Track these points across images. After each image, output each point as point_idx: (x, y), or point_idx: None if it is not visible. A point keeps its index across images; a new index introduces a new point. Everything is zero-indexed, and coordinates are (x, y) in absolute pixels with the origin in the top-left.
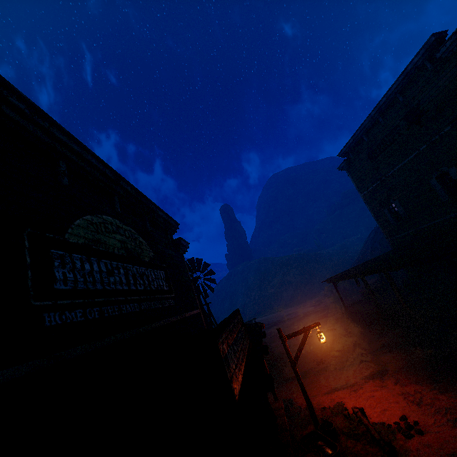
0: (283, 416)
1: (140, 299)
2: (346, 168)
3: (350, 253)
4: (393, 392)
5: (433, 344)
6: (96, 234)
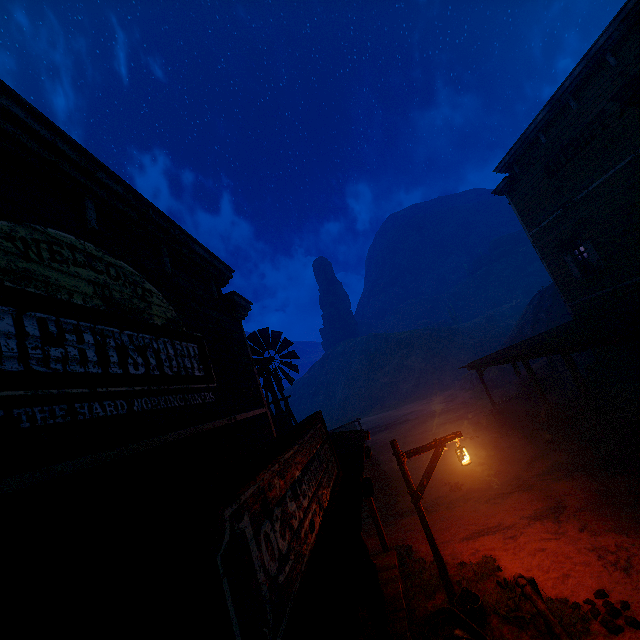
0: (397, 582)
1: (132, 392)
2: (507, 192)
3: (499, 329)
4: (577, 545)
5: (639, 467)
6: (22, 261)
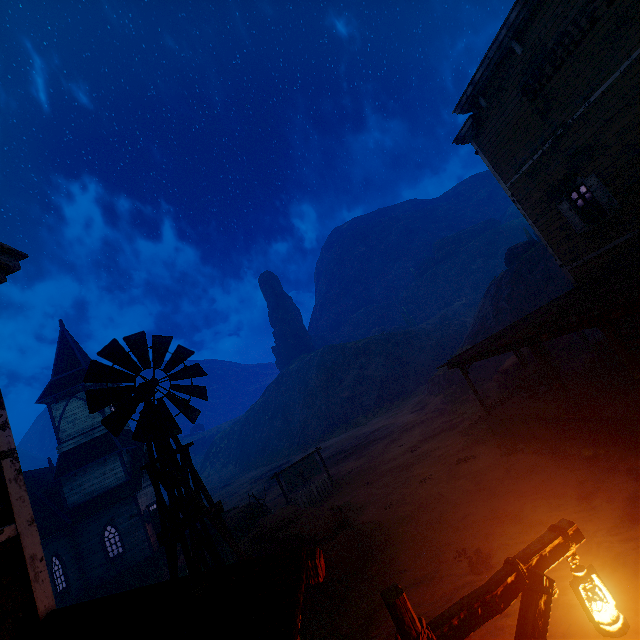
0: None
1: None
2: (472, 137)
3: (455, 327)
4: None
5: None
6: None
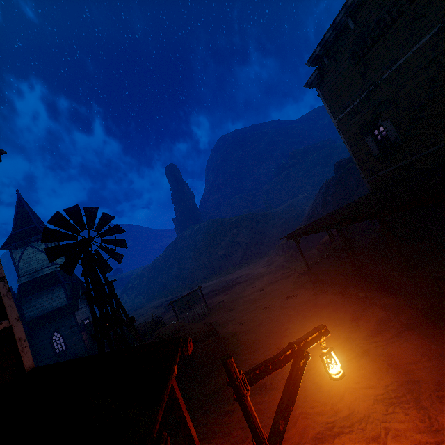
0: None
1: None
2: (317, 84)
3: (297, 212)
4: None
5: None
6: None
